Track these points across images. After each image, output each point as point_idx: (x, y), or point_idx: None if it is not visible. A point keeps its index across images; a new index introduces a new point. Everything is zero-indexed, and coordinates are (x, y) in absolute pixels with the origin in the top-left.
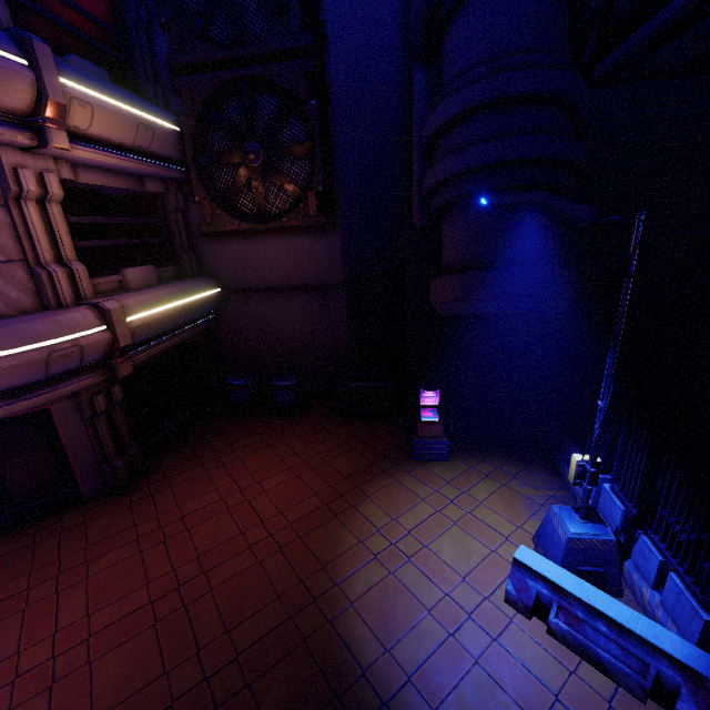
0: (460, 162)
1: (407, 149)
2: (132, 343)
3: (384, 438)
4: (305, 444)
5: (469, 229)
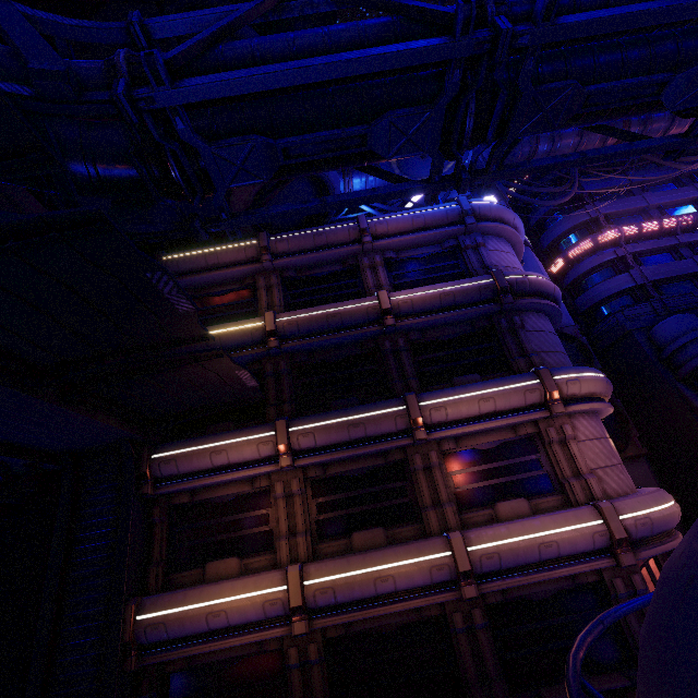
0: None
1: (691, 411)
2: None
3: None
4: None
5: None
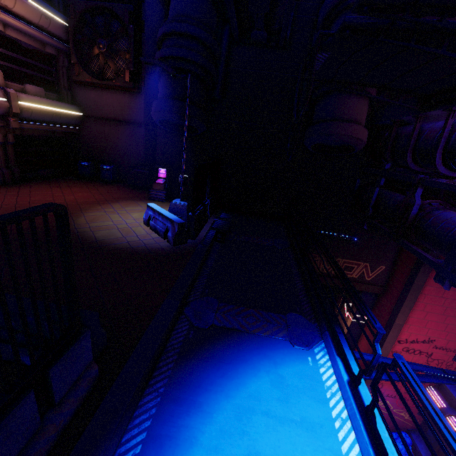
0: (159, 55)
1: None
2: (21, 116)
3: (144, 194)
4: (105, 190)
5: (163, 84)
